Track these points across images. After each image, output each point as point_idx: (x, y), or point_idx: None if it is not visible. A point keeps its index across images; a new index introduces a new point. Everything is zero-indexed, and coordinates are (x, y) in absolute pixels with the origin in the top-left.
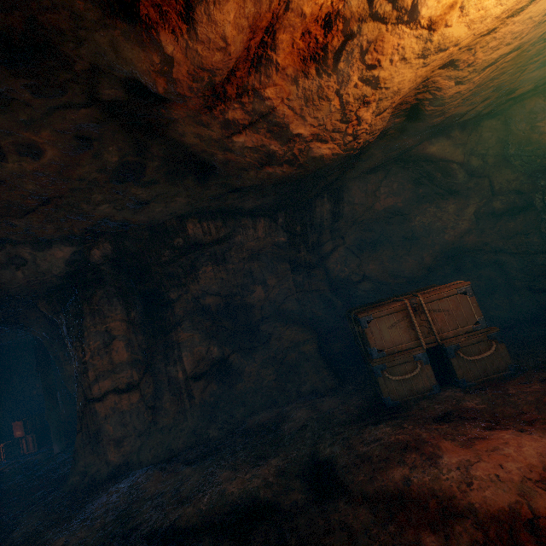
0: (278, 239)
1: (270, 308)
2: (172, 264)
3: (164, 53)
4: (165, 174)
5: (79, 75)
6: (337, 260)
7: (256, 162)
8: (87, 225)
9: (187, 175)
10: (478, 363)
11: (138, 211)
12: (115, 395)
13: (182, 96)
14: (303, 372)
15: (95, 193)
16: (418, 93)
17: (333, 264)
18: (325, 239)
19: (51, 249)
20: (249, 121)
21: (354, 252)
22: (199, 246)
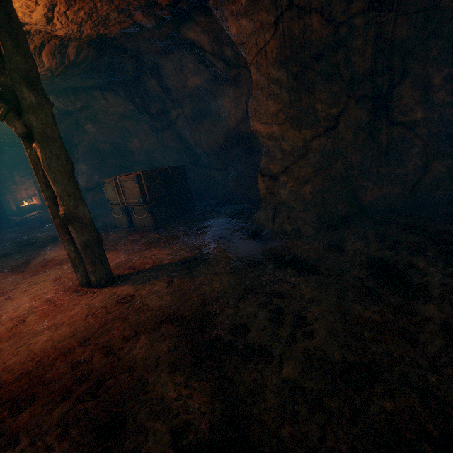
0: (129, 107)
1: (145, 155)
2: (62, 123)
3: None
4: None
5: None
6: (182, 126)
7: None
8: None
9: None
10: (142, 220)
11: None
12: None
13: None
14: None
15: None
16: (48, 32)
17: (180, 128)
18: (169, 107)
19: None
20: None
21: (189, 122)
22: (71, 112)
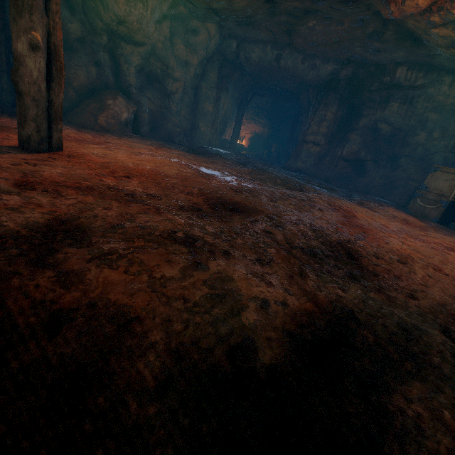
0: None
1: (419, 152)
2: (375, 93)
3: (389, 10)
4: (394, 38)
5: (366, 5)
6: None
7: (444, 44)
8: (347, 56)
9: (406, 41)
10: None
11: (374, 54)
12: (312, 144)
13: (398, 18)
14: (395, 192)
15: (357, 42)
16: None
17: None
18: None
19: (327, 64)
20: (442, 23)
21: None
22: (398, 86)
